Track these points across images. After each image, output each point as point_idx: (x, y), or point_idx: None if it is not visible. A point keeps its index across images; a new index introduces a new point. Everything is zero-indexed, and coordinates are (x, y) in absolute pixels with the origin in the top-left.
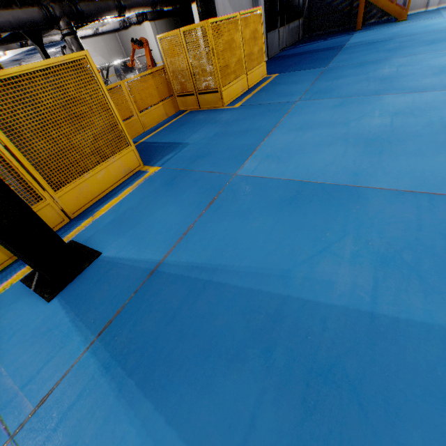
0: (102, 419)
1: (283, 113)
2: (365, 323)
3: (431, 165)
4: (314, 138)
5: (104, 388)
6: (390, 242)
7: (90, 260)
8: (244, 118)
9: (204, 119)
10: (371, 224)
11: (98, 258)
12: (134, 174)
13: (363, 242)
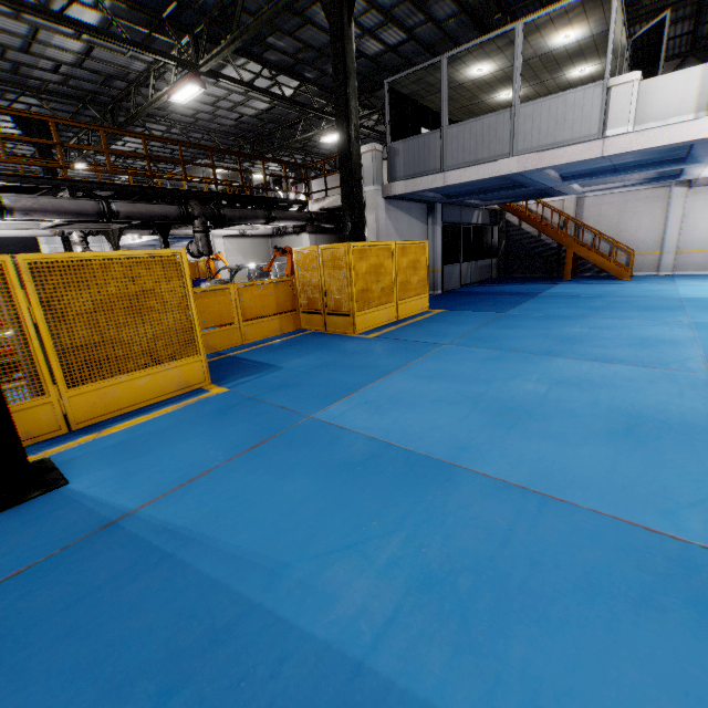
0: None
1: (420, 354)
2: (339, 679)
3: (568, 457)
4: (438, 391)
5: None
6: (453, 554)
7: (47, 489)
8: (369, 352)
9: (322, 343)
10: (442, 522)
11: (59, 489)
12: (191, 391)
13: (415, 545)
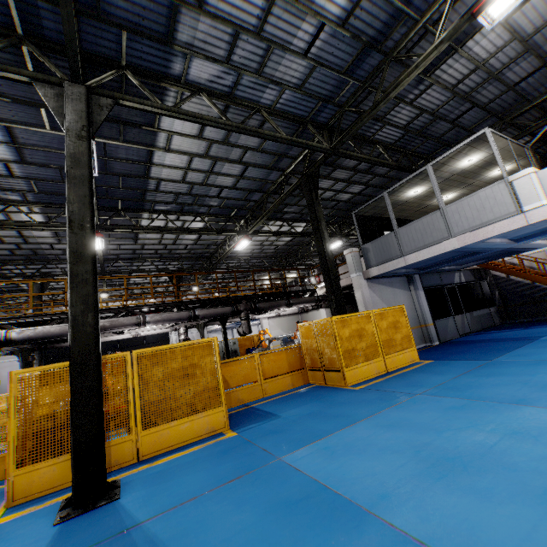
0: None
1: (390, 404)
2: None
3: (483, 514)
4: (389, 440)
5: None
6: None
7: (109, 500)
8: (349, 402)
9: (317, 395)
10: None
11: (114, 501)
12: (215, 434)
13: None
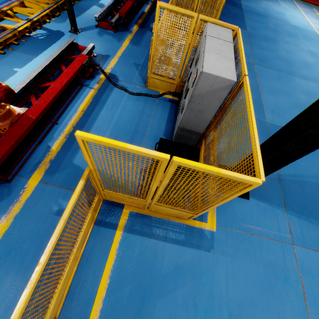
0: (312, 230)
1: (254, 74)
2: None
3: None
4: (284, 102)
5: (304, 223)
6: None
7: None
8: None
9: None
10: None
11: None
12: None
13: None
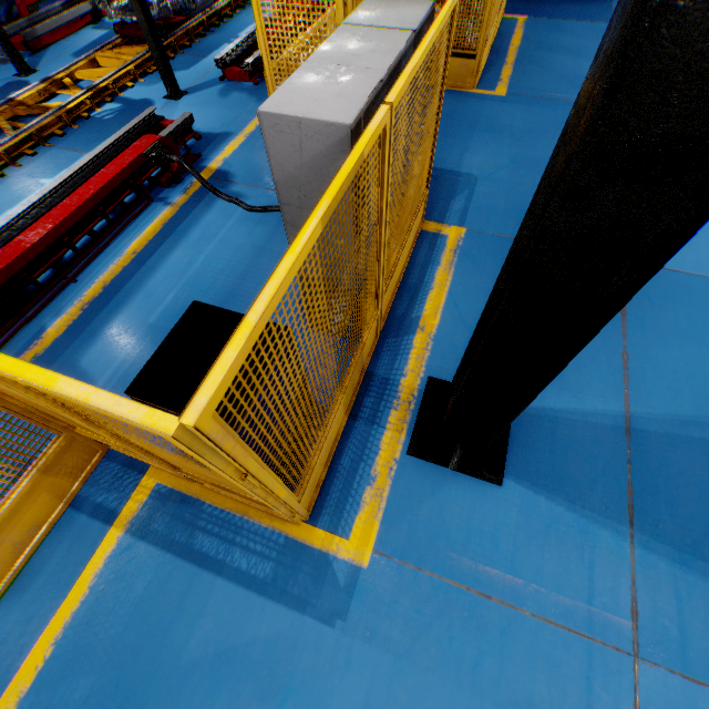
0: None
1: None
2: None
3: None
4: None
5: (701, 586)
6: None
7: None
8: (542, 130)
9: (457, 116)
10: None
11: None
12: (421, 239)
13: None
